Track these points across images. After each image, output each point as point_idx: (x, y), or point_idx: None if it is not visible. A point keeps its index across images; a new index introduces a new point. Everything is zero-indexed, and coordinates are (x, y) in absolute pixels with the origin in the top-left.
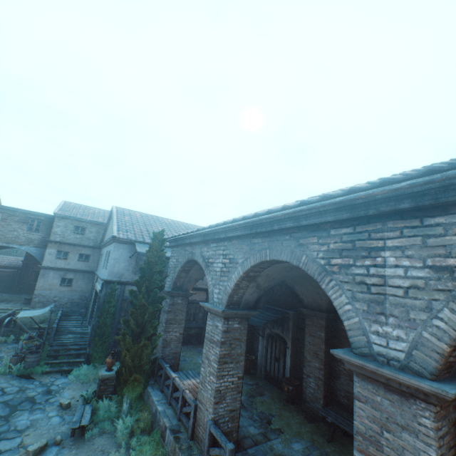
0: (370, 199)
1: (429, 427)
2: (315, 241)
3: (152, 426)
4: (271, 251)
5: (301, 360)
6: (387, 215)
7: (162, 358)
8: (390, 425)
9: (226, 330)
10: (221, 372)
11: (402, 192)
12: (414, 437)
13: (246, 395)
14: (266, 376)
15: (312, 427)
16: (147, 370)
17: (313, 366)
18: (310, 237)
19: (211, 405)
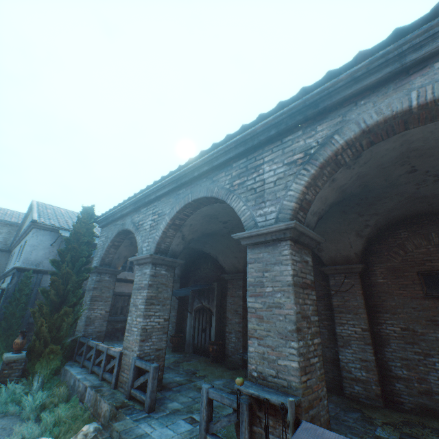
0: (254, 134)
1: (288, 254)
2: (223, 175)
3: (69, 400)
4: (192, 194)
5: (224, 324)
6: (265, 144)
7: (85, 336)
8: (268, 267)
9: (153, 274)
10: (148, 312)
11: (270, 124)
12: (280, 265)
13: (173, 362)
14: (194, 350)
15: (233, 372)
16: (66, 346)
17: (234, 322)
18: (220, 174)
19: (137, 343)
